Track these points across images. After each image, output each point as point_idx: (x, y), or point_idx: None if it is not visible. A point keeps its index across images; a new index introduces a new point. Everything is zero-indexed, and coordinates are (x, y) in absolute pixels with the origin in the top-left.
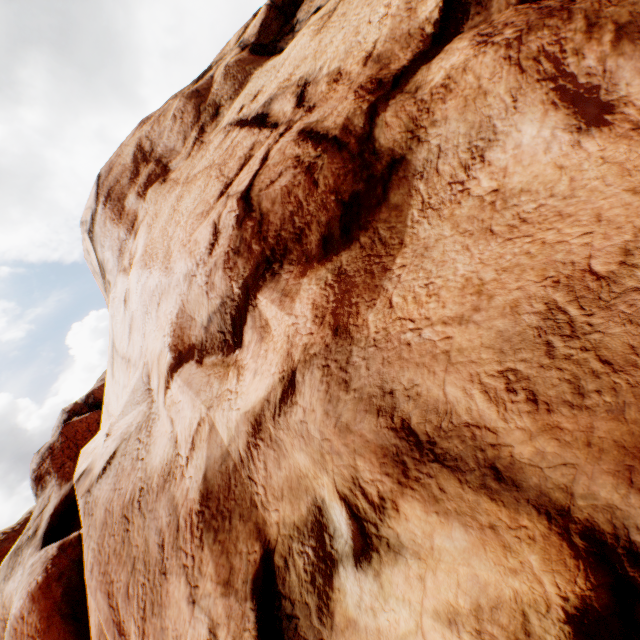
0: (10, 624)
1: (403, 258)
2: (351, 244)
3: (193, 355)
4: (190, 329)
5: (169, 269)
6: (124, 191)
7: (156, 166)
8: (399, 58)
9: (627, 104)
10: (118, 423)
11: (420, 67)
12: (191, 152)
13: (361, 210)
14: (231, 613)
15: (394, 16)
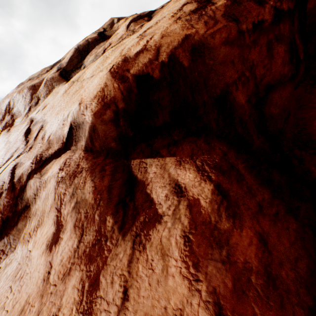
0: None
1: (6, 261)
2: (2, 239)
3: None
4: None
5: None
6: None
7: (11, 118)
8: (55, 146)
9: (60, 244)
10: None
11: (54, 159)
12: (23, 119)
13: (8, 226)
14: None
15: (59, 124)
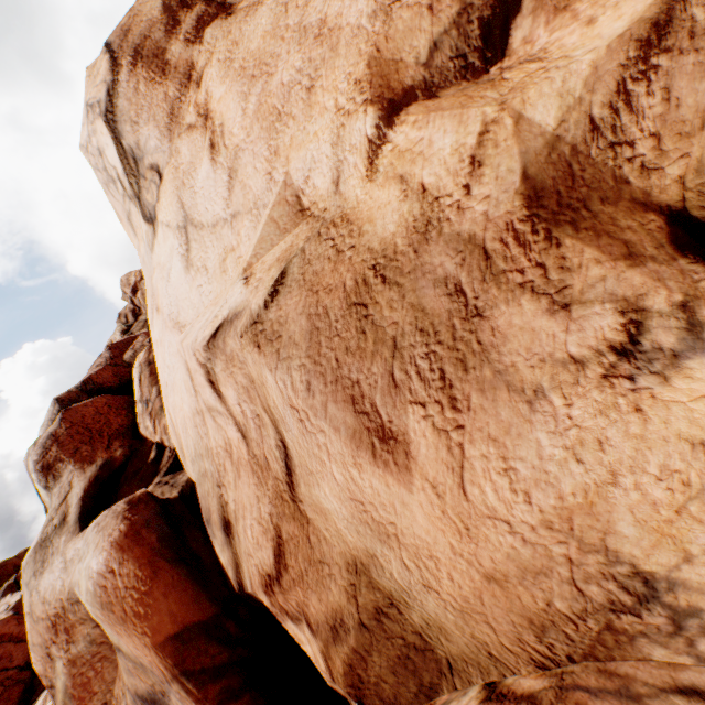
0: (93, 584)
1: None
2: None
3: (414, 98)
4: (397, 74)
5: (326, 33)
6: (160, 46)
7: (207, 6)
8: None
9: None
10: (258, 263)
11: None
12: None
13: None
14: (660, 276)
15: None
